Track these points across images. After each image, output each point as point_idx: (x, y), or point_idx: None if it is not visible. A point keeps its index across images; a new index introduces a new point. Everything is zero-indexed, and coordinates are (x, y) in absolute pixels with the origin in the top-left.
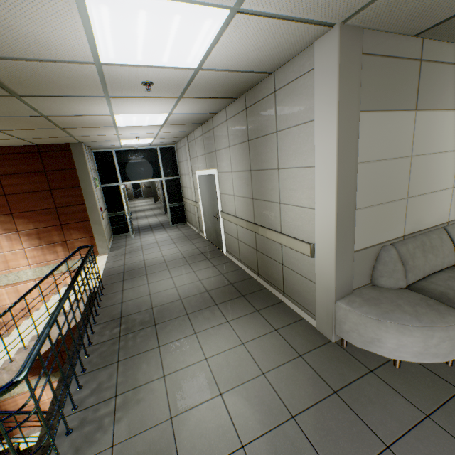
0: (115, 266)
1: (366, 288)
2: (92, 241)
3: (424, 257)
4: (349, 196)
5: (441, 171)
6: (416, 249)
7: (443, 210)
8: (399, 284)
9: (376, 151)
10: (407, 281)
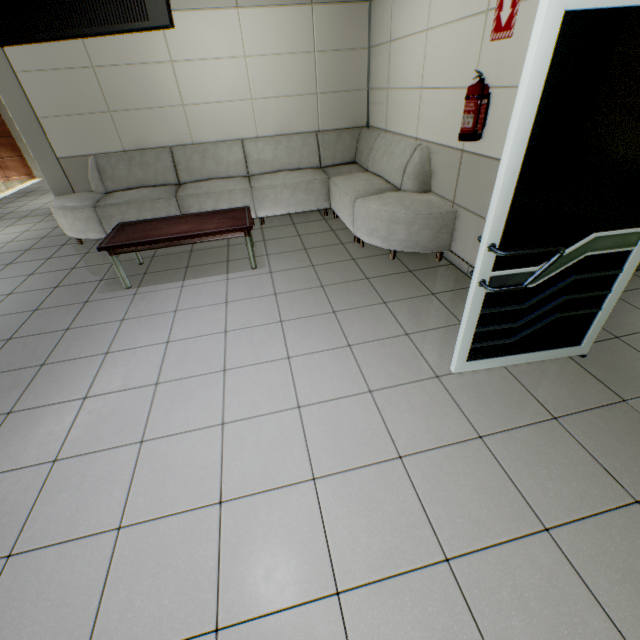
0: (33, 187)
1: (83, 192)
2: (25, 162)
3: (129, 170)
4: (21, 104)
5: (153, 86)
6: (121, 163)
7: (180, 131)
8: (100, 190)
9: (38, 61)
10: (107, 188)
